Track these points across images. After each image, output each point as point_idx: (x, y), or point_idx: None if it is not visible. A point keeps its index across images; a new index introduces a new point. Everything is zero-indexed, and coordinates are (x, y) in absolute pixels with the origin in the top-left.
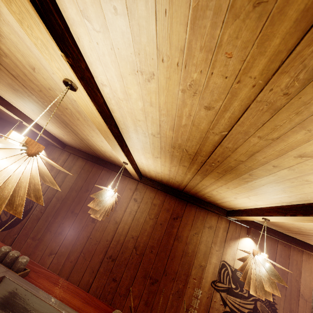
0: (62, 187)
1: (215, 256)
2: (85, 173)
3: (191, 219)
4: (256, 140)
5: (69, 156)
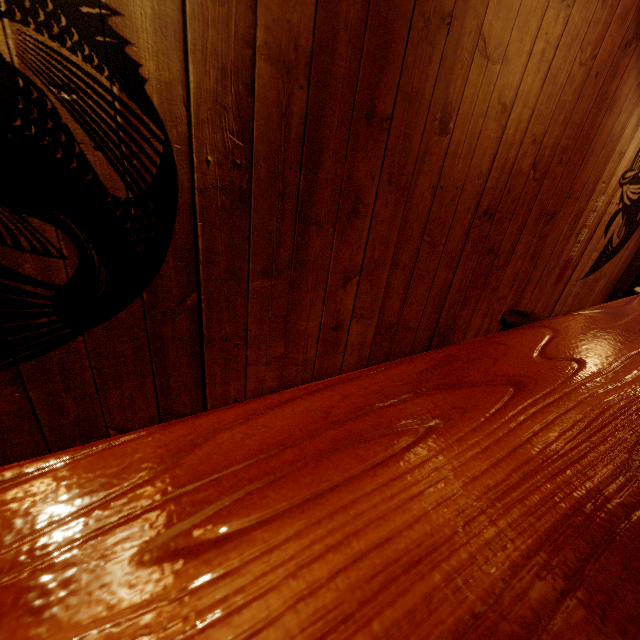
0: None
1: None
2: None
3: None
4: None
5: None
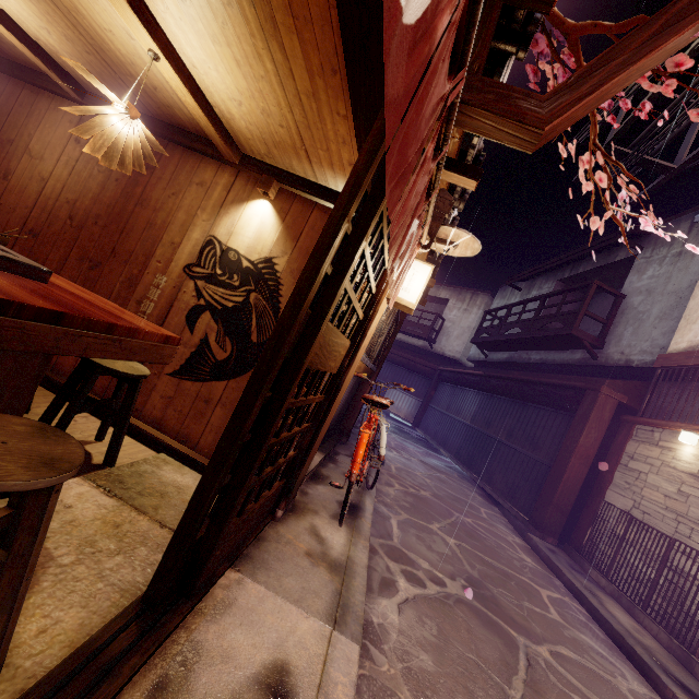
0: None
1: (200, 228)
2: None
3: (170, 171)
4: None
5: None
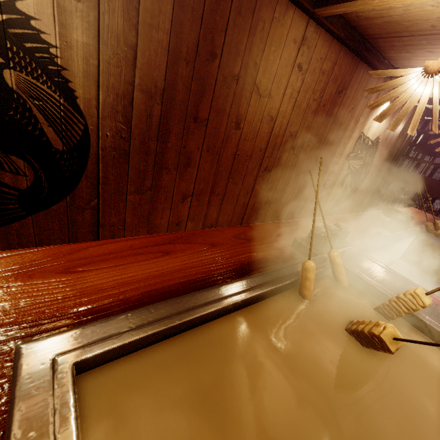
0: (143, 52)
1: (358, 129)
2: None
3: (355, 89)
4: None
5: None
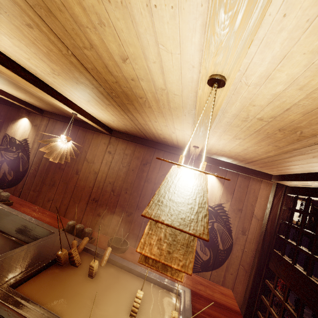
0: None
1: None
2: (65, 134)
3: (159, 163)
4: (88, 52)
5: (49, 121)
